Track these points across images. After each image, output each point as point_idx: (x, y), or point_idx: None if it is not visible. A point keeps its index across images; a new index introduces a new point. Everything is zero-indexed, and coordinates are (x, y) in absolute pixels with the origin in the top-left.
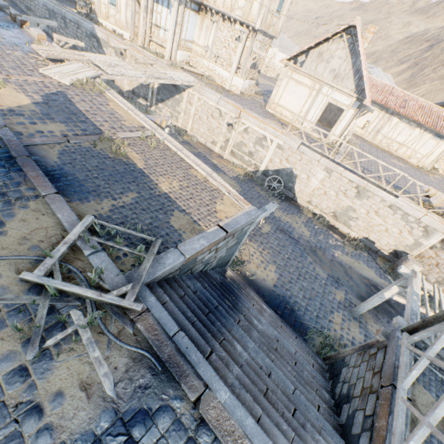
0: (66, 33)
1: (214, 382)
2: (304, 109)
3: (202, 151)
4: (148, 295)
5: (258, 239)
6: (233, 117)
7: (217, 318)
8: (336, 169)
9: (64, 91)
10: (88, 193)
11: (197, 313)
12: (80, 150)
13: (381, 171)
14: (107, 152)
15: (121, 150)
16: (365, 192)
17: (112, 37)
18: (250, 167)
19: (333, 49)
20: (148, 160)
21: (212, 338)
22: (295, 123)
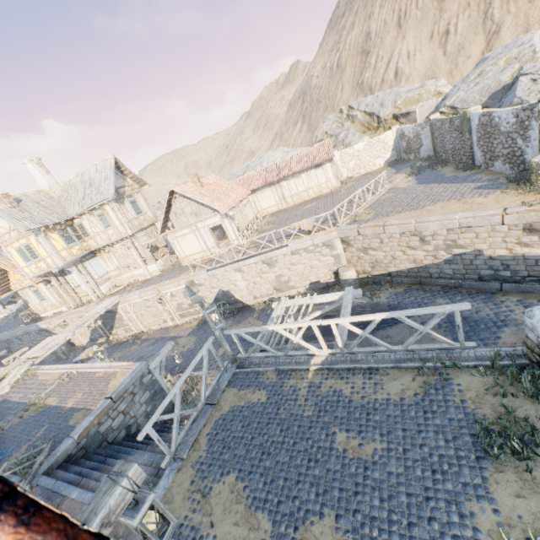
0: (25, 345)
1: (72, 491)
2: (202, 244)
3: (159, 335)
4: (40, 478)
5: (214, 366)
6: (153, 298)
7: (119, 457)
8: (240, 265)
9: (5, 398)
10: (13, 451)
11: (92, 465)
12: (11, 428)
13: (262, 241)
14: (31, 415)
15: (39, 405)
16: (270, 260)
17: (52, 321)
18: (200, 313)
19: (179, 206)
20: (62, 395)
21: (93, 471)
22: (207, 256)
